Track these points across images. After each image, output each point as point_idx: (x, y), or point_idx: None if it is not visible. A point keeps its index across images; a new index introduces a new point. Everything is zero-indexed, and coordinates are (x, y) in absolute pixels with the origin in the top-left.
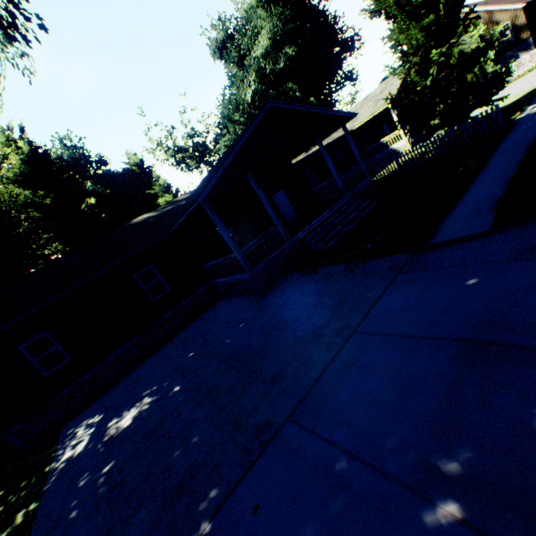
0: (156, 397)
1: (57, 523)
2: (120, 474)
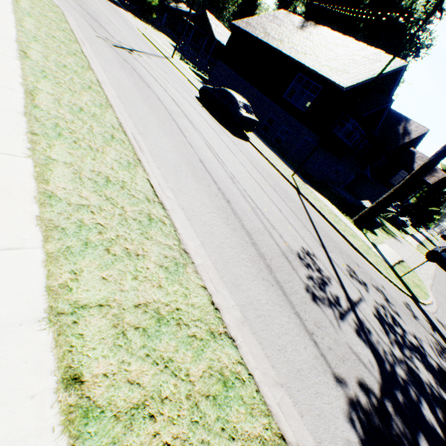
0: None
1: None
2: None
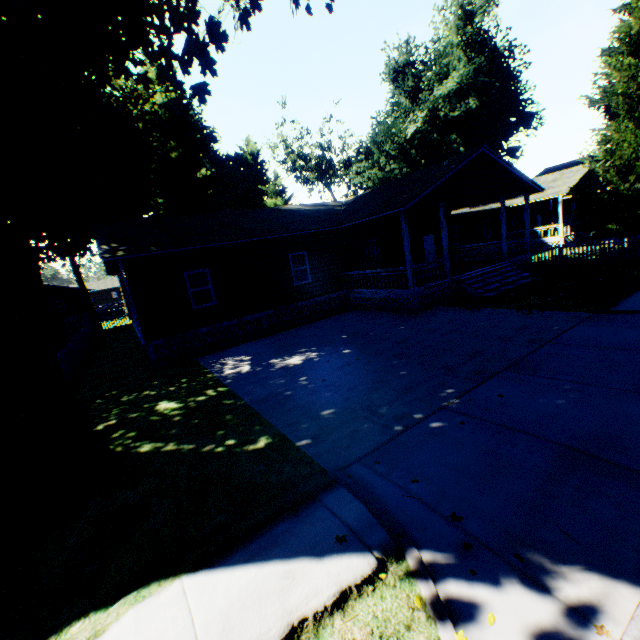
0: (322, 353)
1: (271, 395)
2: (324, 381)
